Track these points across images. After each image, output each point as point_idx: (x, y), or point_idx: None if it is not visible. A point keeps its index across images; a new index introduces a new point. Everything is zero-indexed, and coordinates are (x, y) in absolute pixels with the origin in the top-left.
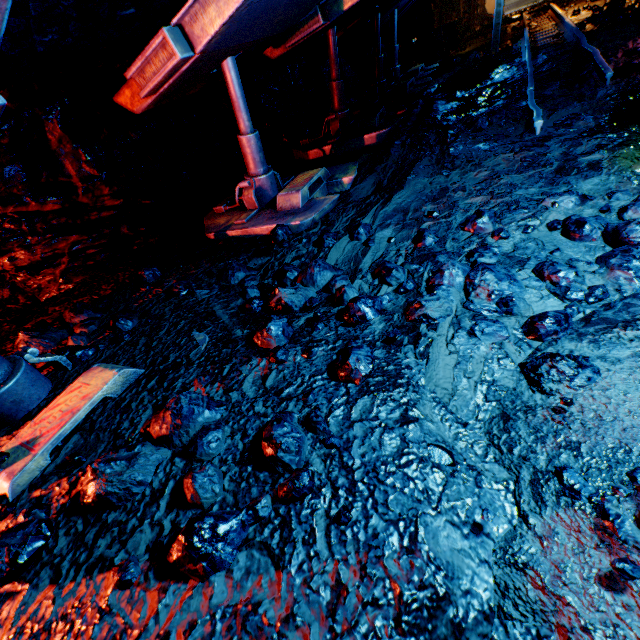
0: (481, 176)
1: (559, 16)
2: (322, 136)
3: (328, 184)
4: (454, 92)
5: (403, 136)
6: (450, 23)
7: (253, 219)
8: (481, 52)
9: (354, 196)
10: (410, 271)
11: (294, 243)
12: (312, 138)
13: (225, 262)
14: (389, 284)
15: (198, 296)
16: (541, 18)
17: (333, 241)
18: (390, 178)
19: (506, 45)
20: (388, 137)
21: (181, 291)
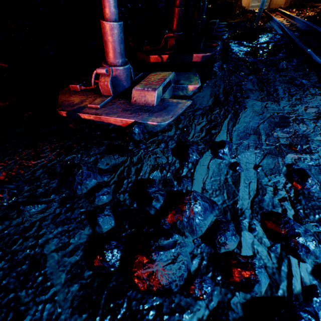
0: (312, 112)
1: (289, 15)
2: (160, 47)
3: (175, 87)
4: (242, 41)
5: (219, 61)
6: (229, 2)
7: (107, 106)
8: (249, 23)
9: (198, 103)
10: (315, 235)
11: (151, 145)
12: (152, 47)
13: (73, 155)
14: (301, 260)
15: (26, 216)
16: (273, 15)
17: (197, 156)
18: (225, 93)
19: (260, 23)
20: (208, 59)
21: (3, 202)
